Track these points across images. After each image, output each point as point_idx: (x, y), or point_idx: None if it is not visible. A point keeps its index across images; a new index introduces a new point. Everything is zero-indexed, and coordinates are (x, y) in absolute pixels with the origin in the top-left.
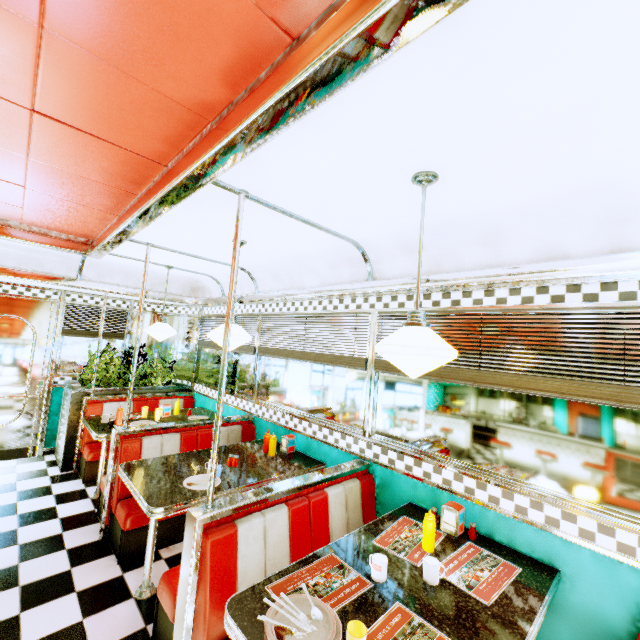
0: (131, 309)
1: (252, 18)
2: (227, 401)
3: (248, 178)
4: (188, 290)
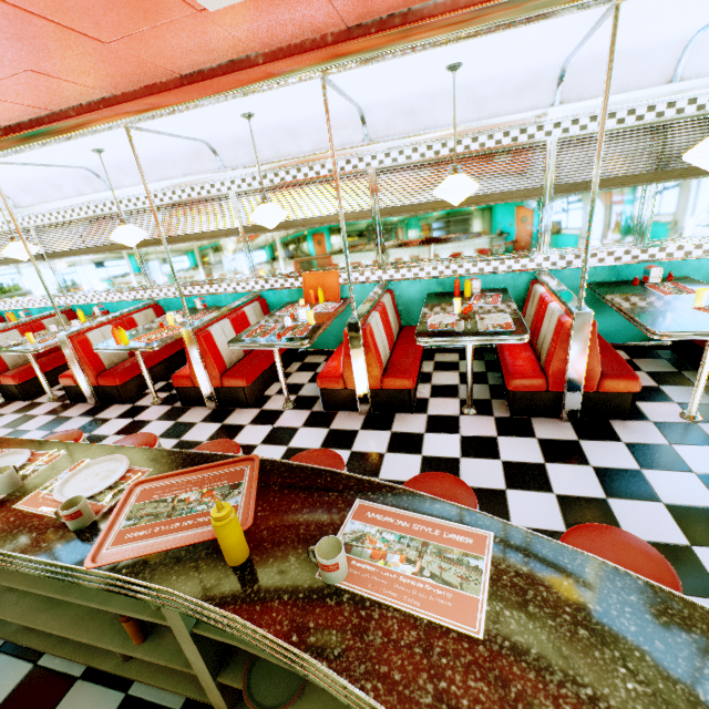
0: None
1: None
2: None
3: None
4: None
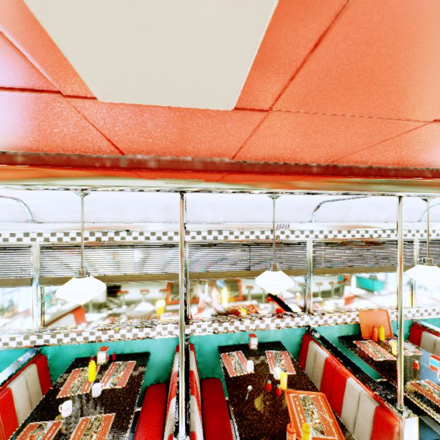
0: None
1: None
2: None
3: None
4: None
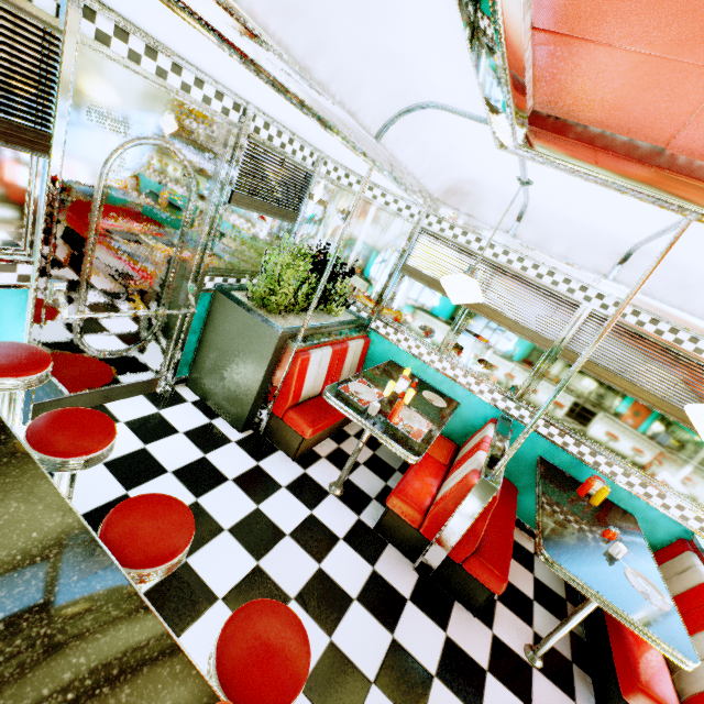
0: (317, 171)
1: None
2: (456, 377)
3: None
4: (443, 188)
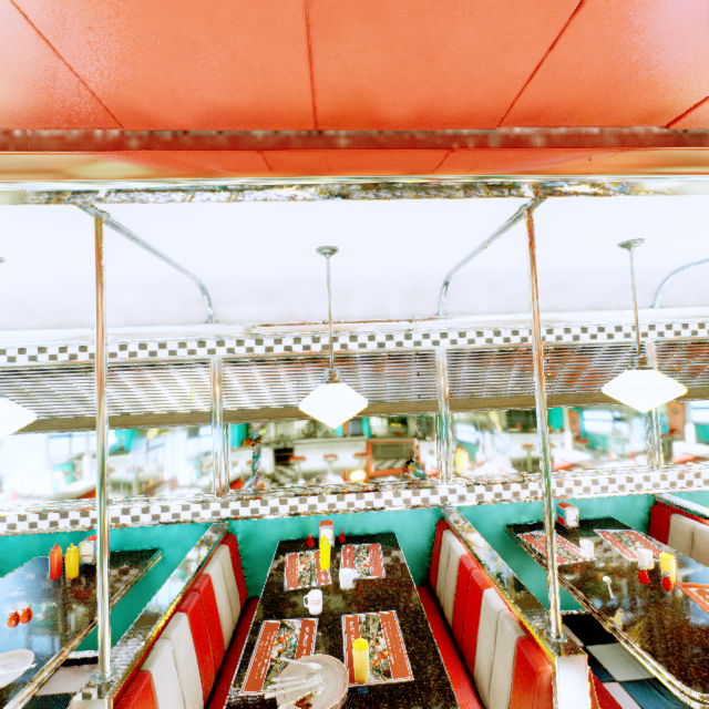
0: None
1: (298, 99)
2: None
3: (134, 205)
4: None
